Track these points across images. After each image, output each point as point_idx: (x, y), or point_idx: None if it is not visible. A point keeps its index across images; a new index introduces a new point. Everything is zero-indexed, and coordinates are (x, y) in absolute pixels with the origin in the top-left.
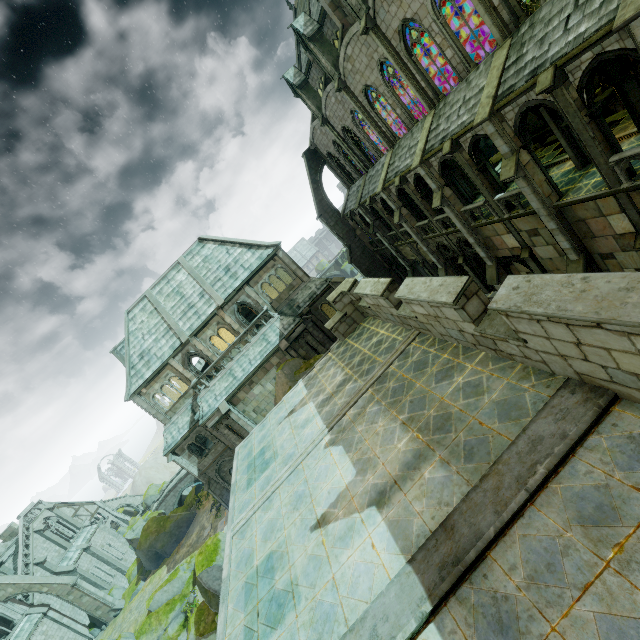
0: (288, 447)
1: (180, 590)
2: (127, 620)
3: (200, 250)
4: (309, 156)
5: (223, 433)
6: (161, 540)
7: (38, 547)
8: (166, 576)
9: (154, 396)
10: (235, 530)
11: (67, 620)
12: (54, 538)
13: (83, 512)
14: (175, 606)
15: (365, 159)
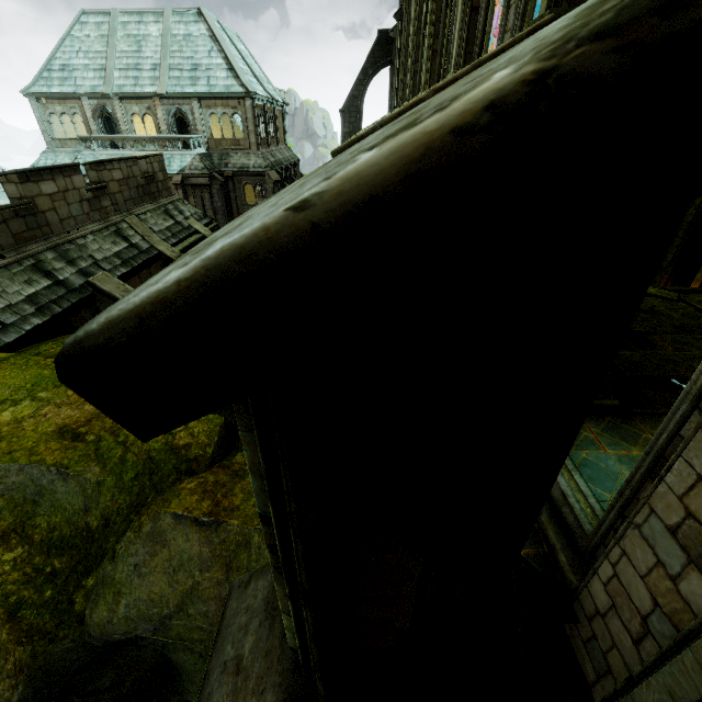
0: None
1: None
2: None
3: (191, 22)
4: (382, 39)
5: None
6: None
7: None
8: None
9: (52, 115)
10: None
11: None
12: None
13: None
14: None
15: None
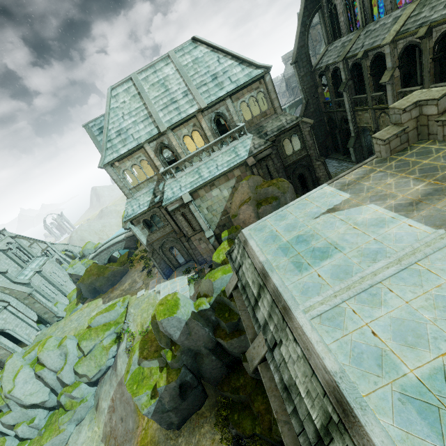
0: (361, 242)
1: (115, 318)
2: (68, 326)
3: (192, 50)
4: None
5: (178, 218)
6: (100, 281)
7: (1, 261)
8: (102, 306)
9: (124, 171)
10: (313, 313)
11: (21, 315)
12: (14, 258)
13: (36, 246)
14: (110, 328)
15: (369, 11)
